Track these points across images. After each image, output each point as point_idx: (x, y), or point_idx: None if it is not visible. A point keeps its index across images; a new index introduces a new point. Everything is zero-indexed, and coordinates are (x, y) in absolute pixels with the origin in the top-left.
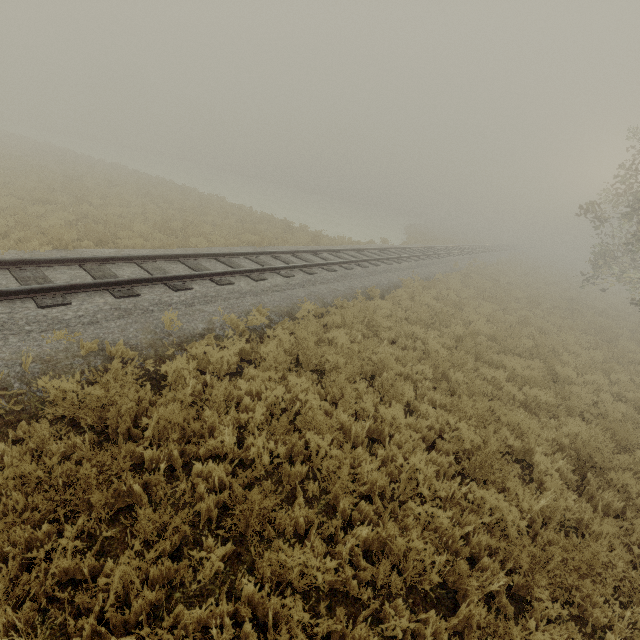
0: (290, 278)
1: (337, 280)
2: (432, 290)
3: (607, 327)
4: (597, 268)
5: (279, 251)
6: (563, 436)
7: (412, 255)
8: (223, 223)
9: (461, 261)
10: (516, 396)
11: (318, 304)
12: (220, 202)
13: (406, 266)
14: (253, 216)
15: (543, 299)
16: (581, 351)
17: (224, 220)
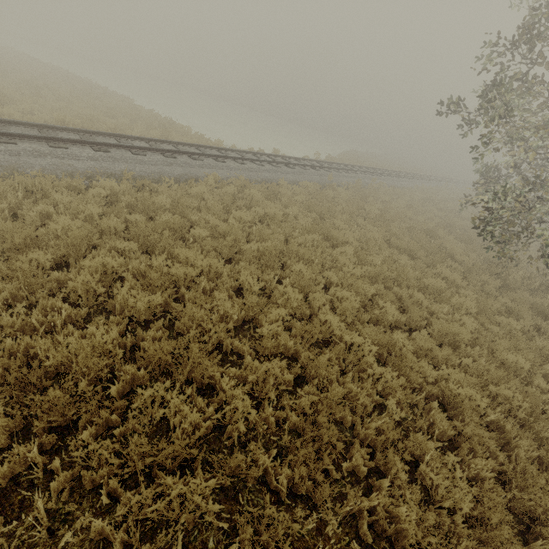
0: (3, 144)
1: (95, 159)
2: (229, 186)
3: (438, 249)
4: (477, 189)
5: (51, 125)
6: (40, 346)
7: (273, 160)
8: (64, 108)
9: (354, 178)
10: (97, 291)
11: (0, 171)
12: (112, 99)
13: (248, 167)
14: (133, 113)
15: (405, 219)
16: (348, 265)
17: (75, 108)
